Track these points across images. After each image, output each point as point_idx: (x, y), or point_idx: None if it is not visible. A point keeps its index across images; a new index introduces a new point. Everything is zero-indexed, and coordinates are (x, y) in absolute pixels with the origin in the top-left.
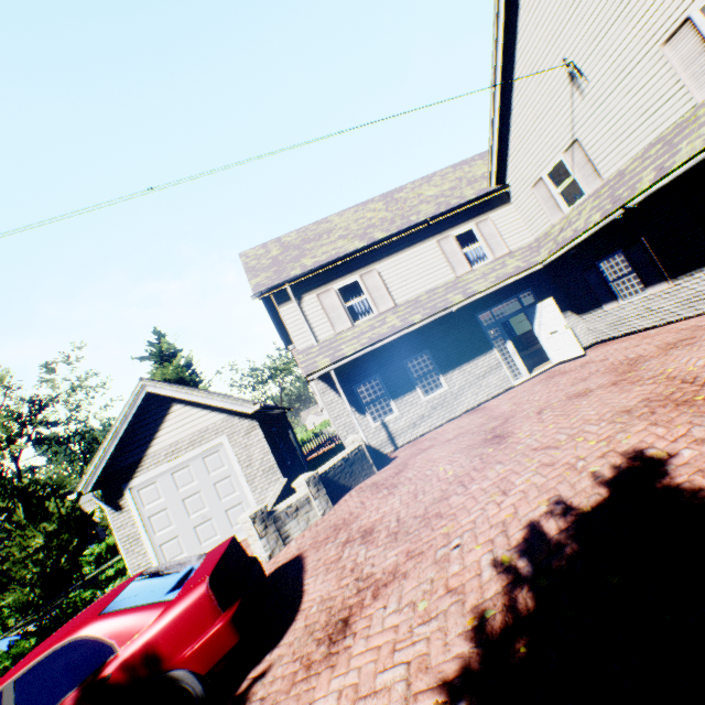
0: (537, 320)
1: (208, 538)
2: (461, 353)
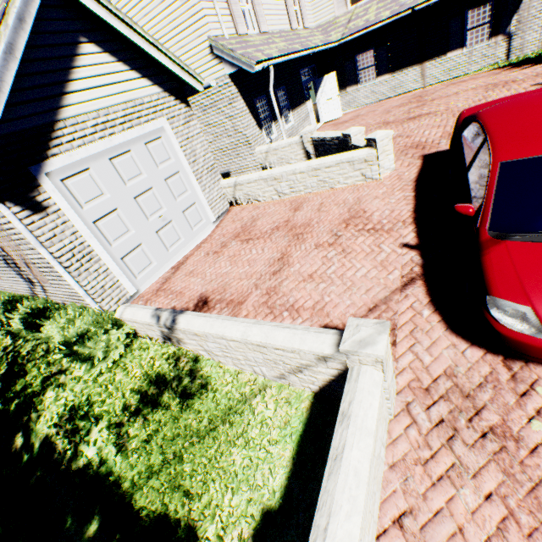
0: (321, 88)
1: (173, 243)
2: (296, 98)
